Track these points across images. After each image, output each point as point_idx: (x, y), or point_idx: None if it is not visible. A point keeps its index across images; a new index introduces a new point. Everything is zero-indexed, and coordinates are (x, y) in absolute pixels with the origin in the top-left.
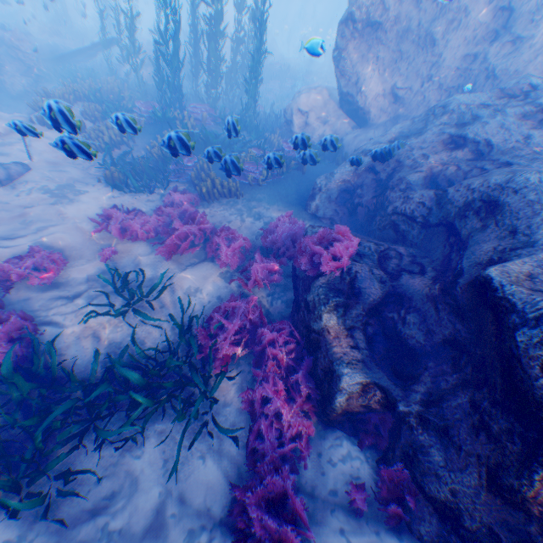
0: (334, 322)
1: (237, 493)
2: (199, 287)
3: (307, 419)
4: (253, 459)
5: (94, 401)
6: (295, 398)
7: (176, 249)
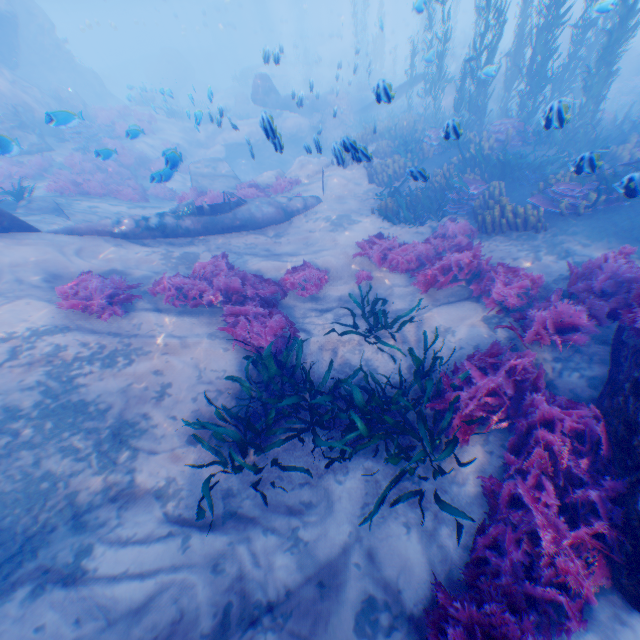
0: None
1: (440, 594)
2: (452, 329)
3: (591, 574)
4: (475, 570)
5: (316, 408)
6: (573, 527)
7: (434, 282)
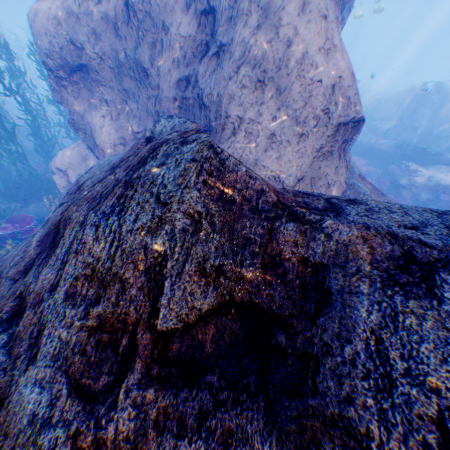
0: None
1: None
2: None
3: None
4: None
5: None
6: None
7: None
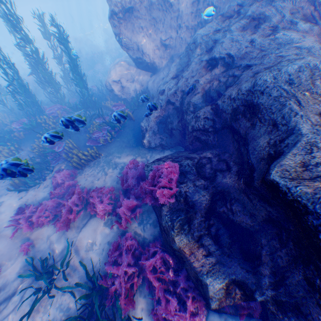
0: (186, 241)
1: None
2: (94, 241)
3: (201, 314)
4: None
5: None
6: (186, 304)
7: (70, 219)
